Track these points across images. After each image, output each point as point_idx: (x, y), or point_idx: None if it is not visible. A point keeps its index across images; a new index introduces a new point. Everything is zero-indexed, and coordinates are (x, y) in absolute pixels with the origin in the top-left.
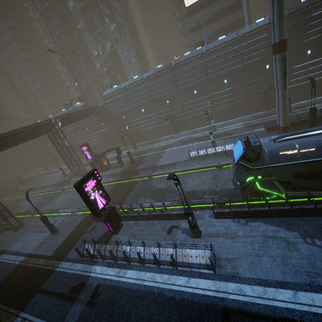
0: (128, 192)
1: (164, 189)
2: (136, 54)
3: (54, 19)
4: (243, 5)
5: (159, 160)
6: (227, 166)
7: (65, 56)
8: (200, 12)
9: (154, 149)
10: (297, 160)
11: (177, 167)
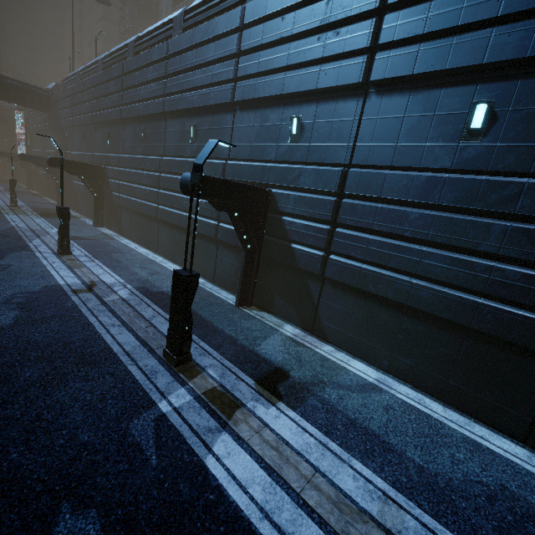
0: None
1: None
2: None
3: None
4: None
5: None
6: None
7: None
8: None
9: None
10: None
11: None
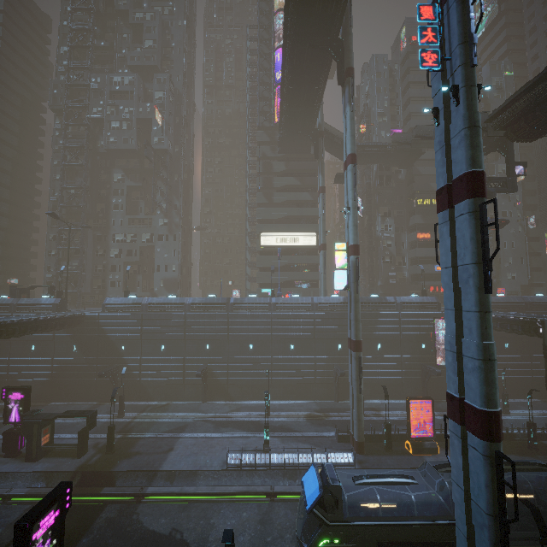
0: (77, 533)
1: (166, 537)
2: (181, 261)
3: (80, 178)
4: (320, 274)
5: (166, 457)
6: (283, 496)
7: (66, 219)
8: (276, 256)
9: (160, 426)
10: (379, 519)
11: (200, 481)
